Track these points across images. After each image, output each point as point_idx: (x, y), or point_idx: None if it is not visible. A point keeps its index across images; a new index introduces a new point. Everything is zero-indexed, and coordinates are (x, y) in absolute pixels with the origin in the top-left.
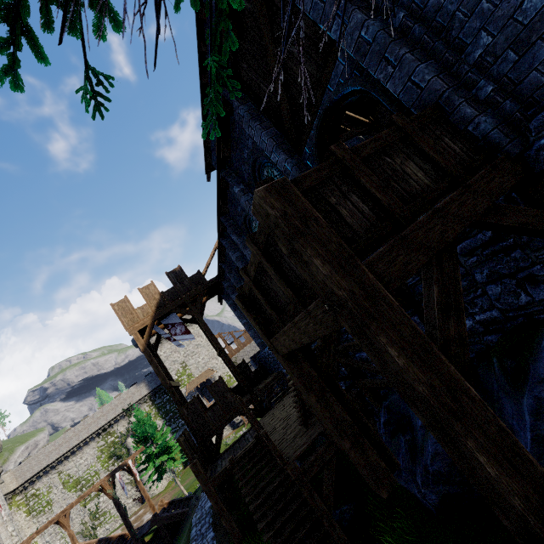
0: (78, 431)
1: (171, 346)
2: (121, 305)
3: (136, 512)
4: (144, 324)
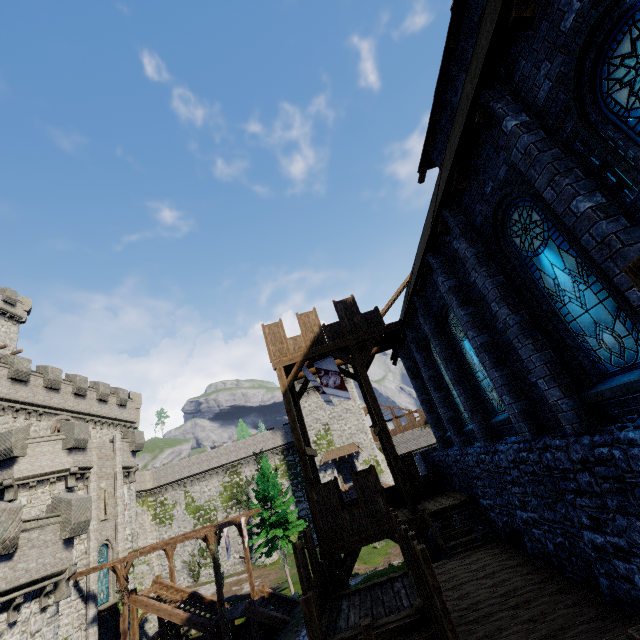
0: (210, 457)
1: (318, 400)
2: (272, 329)
3: (239, 573)
4: (292, 359)
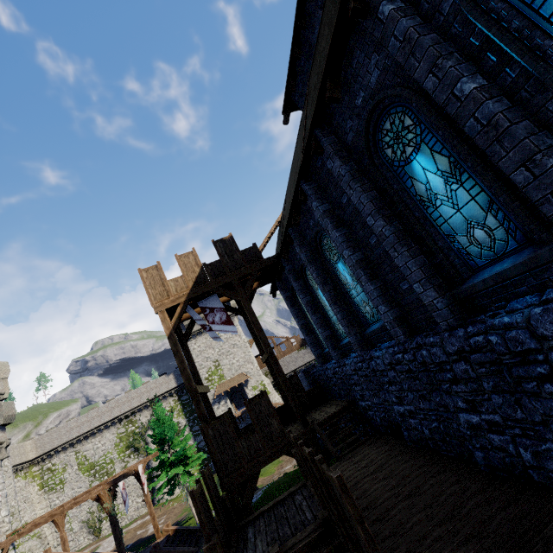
0: (101, 412)
1: (206, 340)
2: (150, 272)
3: (143, 516)
4: (175, 301)
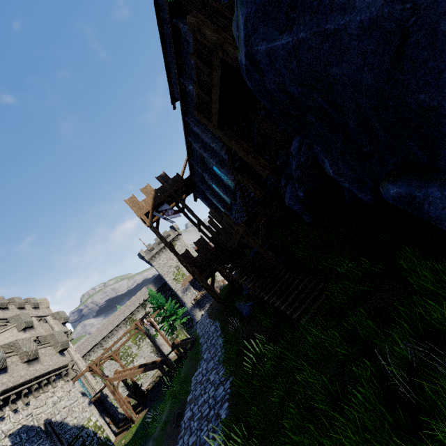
0: (112, 321)
1: (166, 256)
2: (131, 200)
3: None
4: (147, 210)
